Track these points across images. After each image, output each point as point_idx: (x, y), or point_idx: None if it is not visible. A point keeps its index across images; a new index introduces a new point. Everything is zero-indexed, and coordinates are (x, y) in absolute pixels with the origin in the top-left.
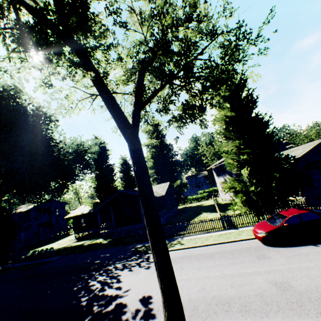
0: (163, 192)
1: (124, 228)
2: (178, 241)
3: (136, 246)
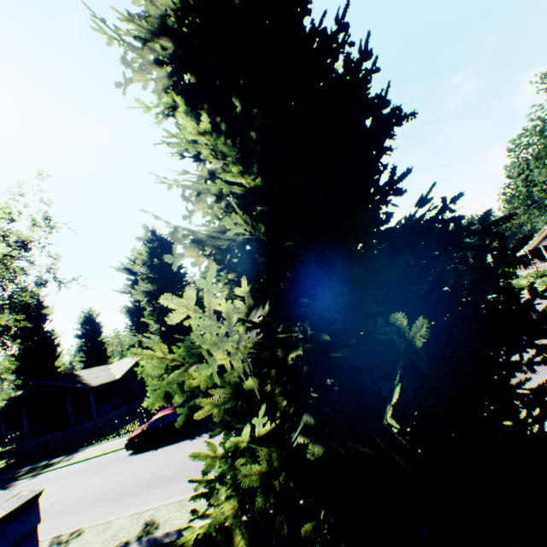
0: (121, 373)
1: (41, 439)
2: (73, 456)
3: (22, 470)
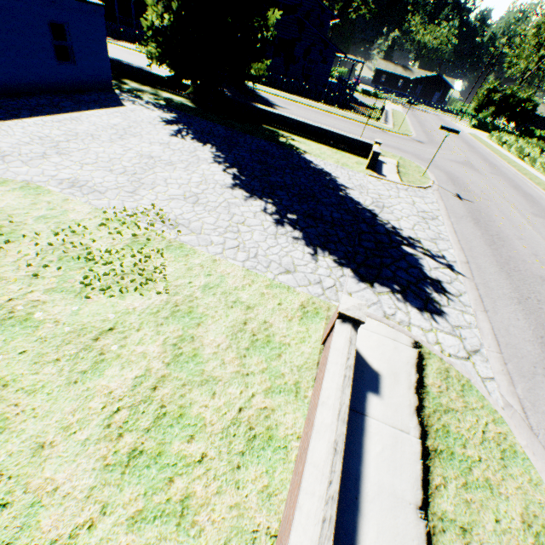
0: None
1: None
2: (117, 42)
3: None
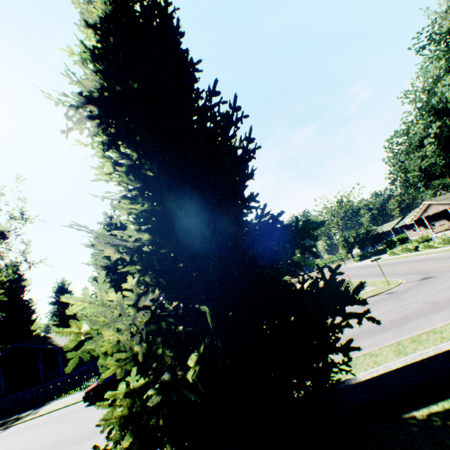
0: None
1: (15, 395)
2: (40, 409)
3: None
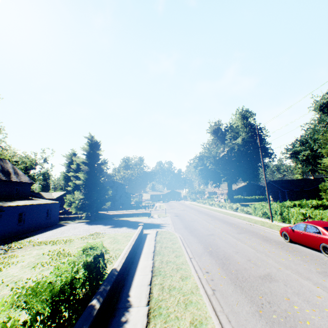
0: (56, 197)
1: None
2: None
3: None
